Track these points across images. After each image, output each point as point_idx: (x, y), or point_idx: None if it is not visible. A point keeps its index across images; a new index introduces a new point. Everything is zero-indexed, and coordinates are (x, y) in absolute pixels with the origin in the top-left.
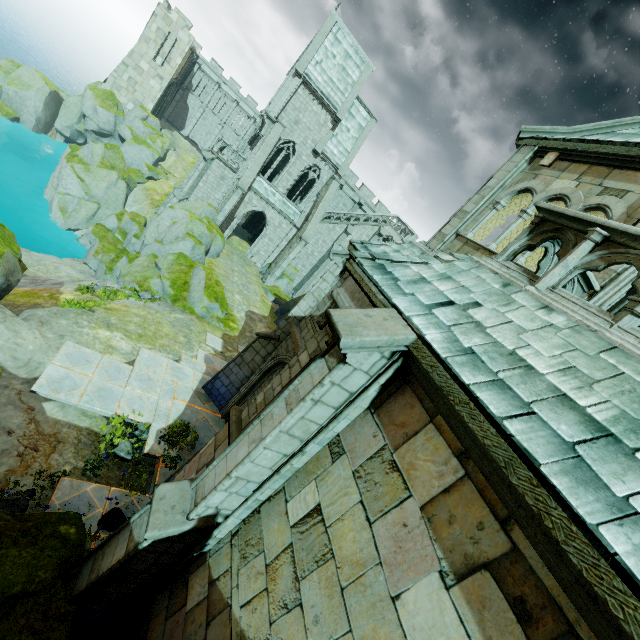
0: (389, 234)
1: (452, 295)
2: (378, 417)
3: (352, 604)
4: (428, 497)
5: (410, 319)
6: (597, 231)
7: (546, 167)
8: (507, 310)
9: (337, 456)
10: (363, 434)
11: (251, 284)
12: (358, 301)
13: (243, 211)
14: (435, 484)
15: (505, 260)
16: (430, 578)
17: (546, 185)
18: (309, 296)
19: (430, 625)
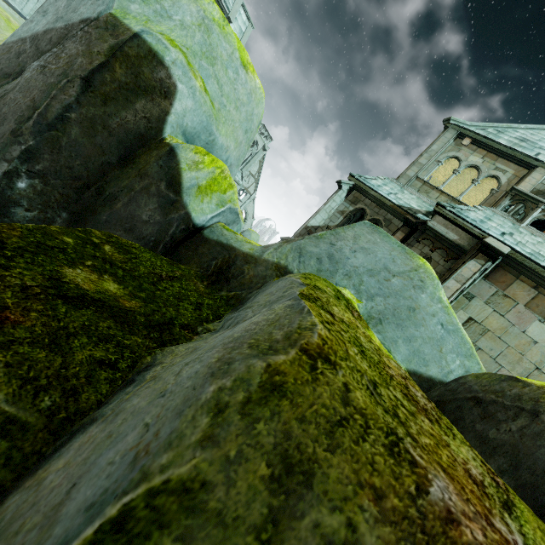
0: (256, 139)
1: (501, 229)
2: (488, 281)
3: (506, 339)
4: (526, 302)
5: (504, 242)
6: (544, 205)
7: (464, 146)
8: (523, 236)
9: (471, 298)
10: (483, 288)
11: None
12: (453, 230)
13: None
14: (527, 298)
15: (500, 210)
16: (535, 322)
17: (466, 157)
18: (323, 212)
19: (540, 333)
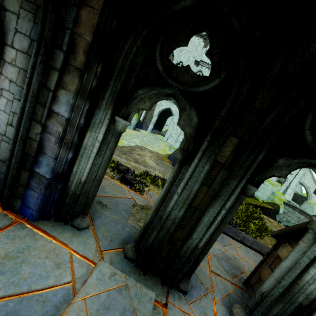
0: None
1: None
2: None
3: None
4: None
5: None
6: None
7: None
8: None
9: None
10: None
11: (157, 144)
12: None
13: (157, 111)
14: None
15: None
16: None
17: None
18: None
19: None
